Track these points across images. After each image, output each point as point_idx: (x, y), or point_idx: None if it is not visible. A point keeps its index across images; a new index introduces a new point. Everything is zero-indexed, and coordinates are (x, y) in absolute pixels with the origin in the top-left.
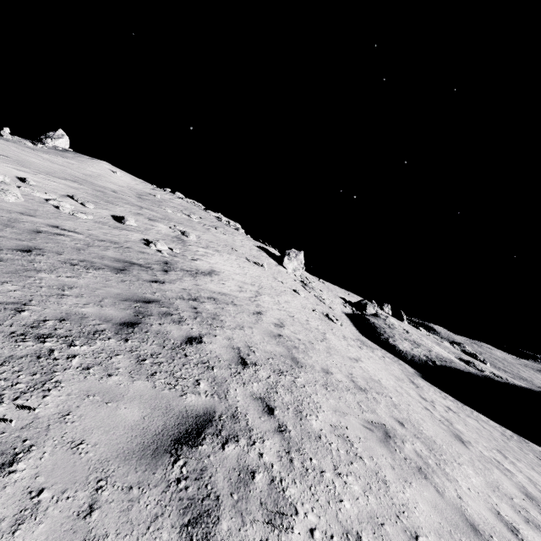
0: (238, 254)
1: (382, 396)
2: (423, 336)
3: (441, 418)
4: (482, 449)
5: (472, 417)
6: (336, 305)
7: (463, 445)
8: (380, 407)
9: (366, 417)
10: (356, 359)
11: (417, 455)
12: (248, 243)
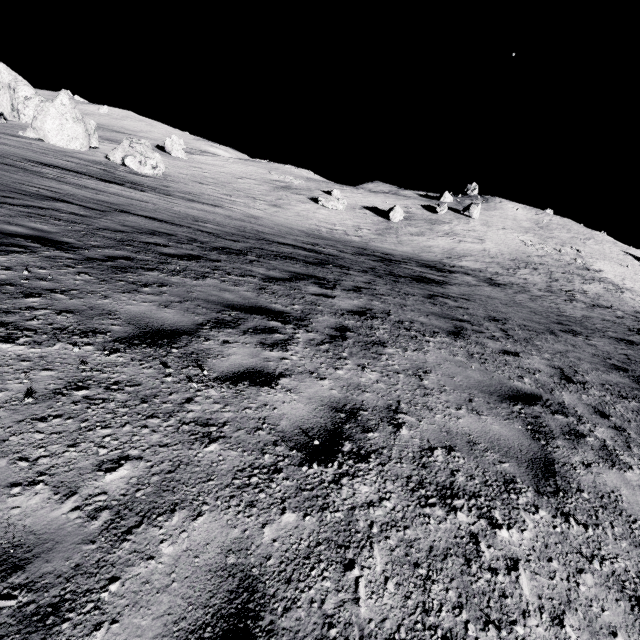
0: (609, 260)
1: None
2: None
3: None
4: None
5: None
6: None
7: None
8: None
9: None
10: None
11: None
12: (615, 250)
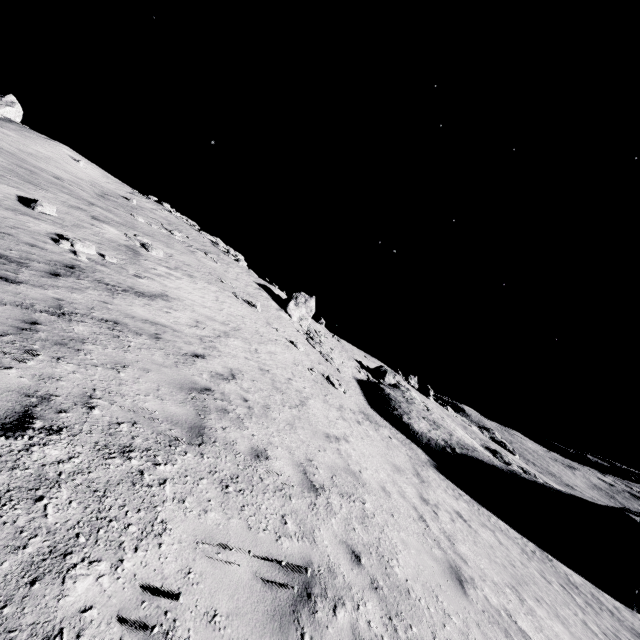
0: (224, 287)
1: (348, 499)
2: (449, 417)
3: (440, 534)
4: (489, 591)
5: (489, 525)
6: (347, 368)
7: (460, 589)
8: (331, 522)
9: (280, 549)
10: (338, 438)
11: (352, 639)
12: (247, 278)
